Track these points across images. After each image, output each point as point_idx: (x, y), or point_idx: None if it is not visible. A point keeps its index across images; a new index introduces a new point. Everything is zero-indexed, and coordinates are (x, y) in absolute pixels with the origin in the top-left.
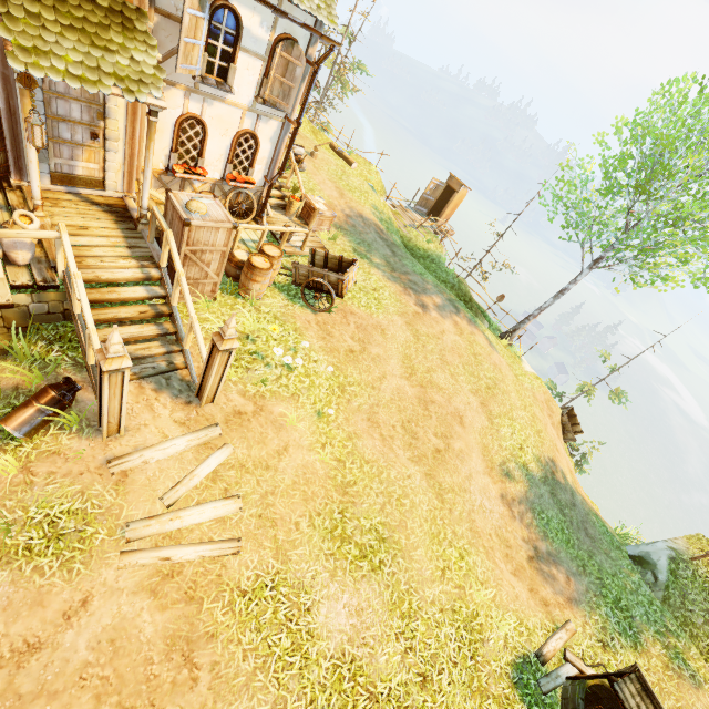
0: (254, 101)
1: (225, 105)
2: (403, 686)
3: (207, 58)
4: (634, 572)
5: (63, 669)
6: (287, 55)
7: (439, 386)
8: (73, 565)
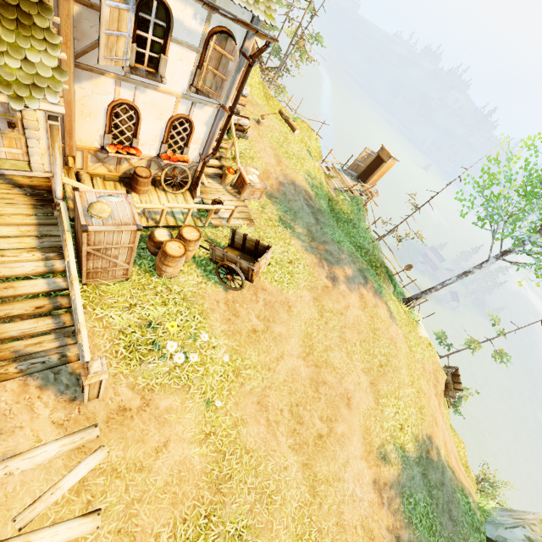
0: (188, 89)
1: (158, 92)
2: None
3: (137, 48)
4: None
5: None
6: (220, 49)
7: (333, 365)
8: None
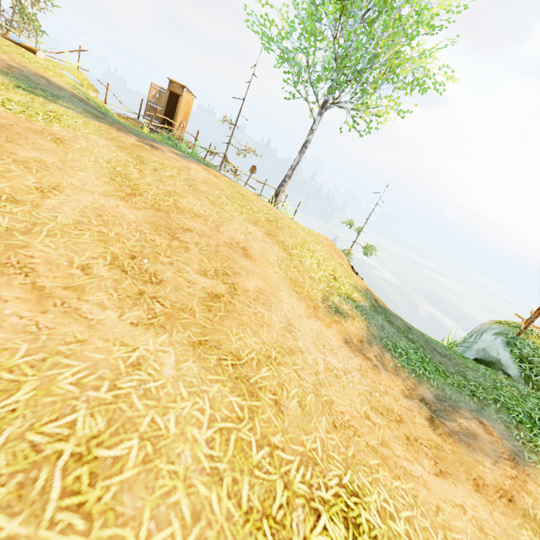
0: None
1: None
2: None
3: None
4: (496, 374)
5: None
6: None
7: (193, 211)
8: None
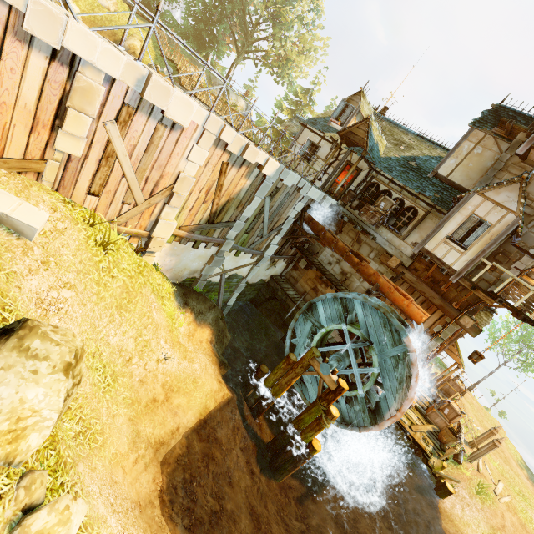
0: None
1: None
2: None
3: None
4: None
5: (511, 532)
6: None
7: (488, 427)
8: (494, 503)
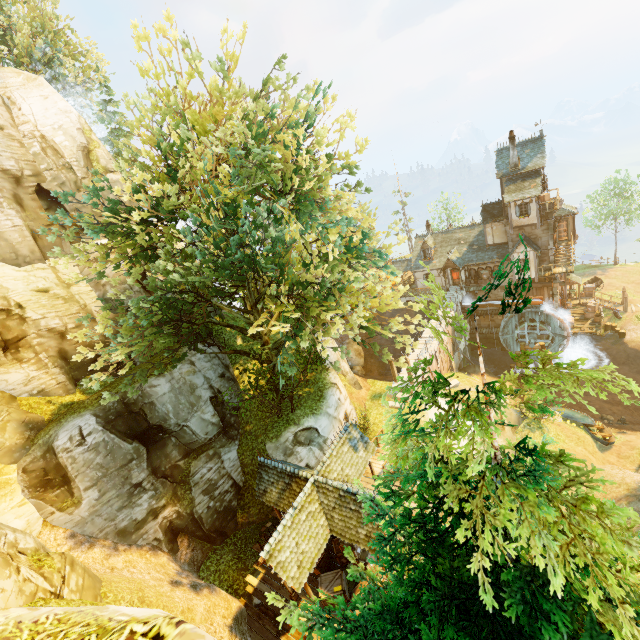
0: None
1: None
2: None
3: None
4: None
5: None
6: None
7: (634, 280)
8: None
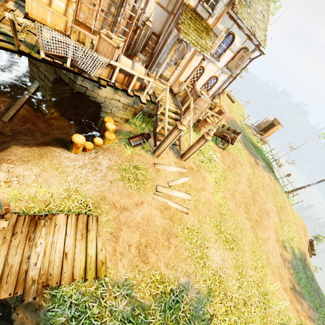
0: (223, 66)
1: (213, 65)
2: (237, 299)
3: (217, 48)
4: None
5: (132, 220)
6: (243, 54)
7: (260, 195)
8: (140, 190)
